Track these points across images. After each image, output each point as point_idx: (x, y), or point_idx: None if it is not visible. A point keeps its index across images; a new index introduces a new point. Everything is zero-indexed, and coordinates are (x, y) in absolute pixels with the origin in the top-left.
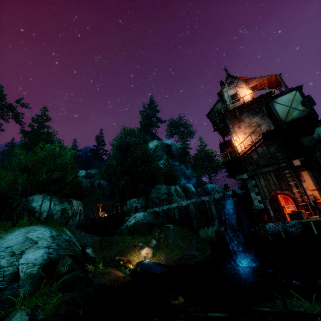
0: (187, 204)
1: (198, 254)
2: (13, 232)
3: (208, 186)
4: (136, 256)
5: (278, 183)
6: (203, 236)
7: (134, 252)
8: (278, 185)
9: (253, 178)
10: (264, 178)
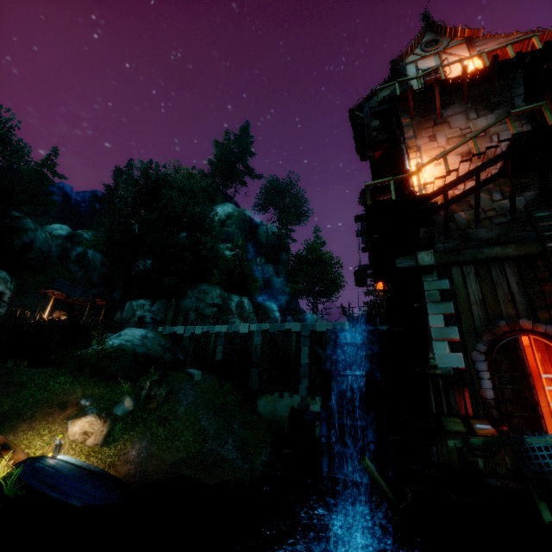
0: (250, 333)
1: (236, 458)
2: None
3: (307, 316)
4: (46, 434)
5: (524, 299)
6: (265, 414)
7: (47, 422)
8: (525, 304)
9: (446, 274)
10: (481, 278)
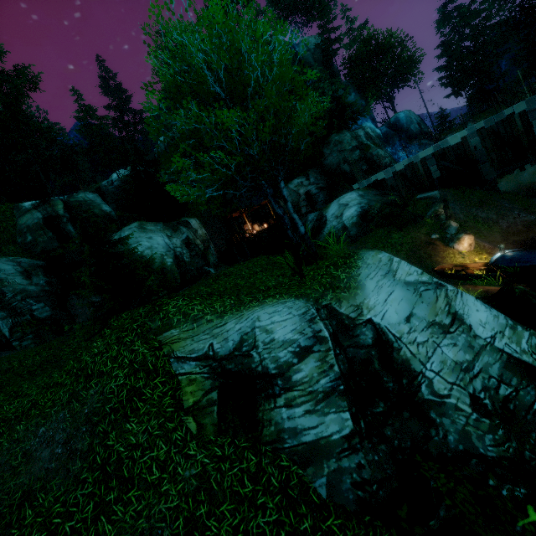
0: (462, 140)
1: (535, 217)
2: (363, 285)
3: (400, 116)
4: (454, 256)
5: None
6: (510, 190)
7: (442, 252)
8: None
9: None
10: None
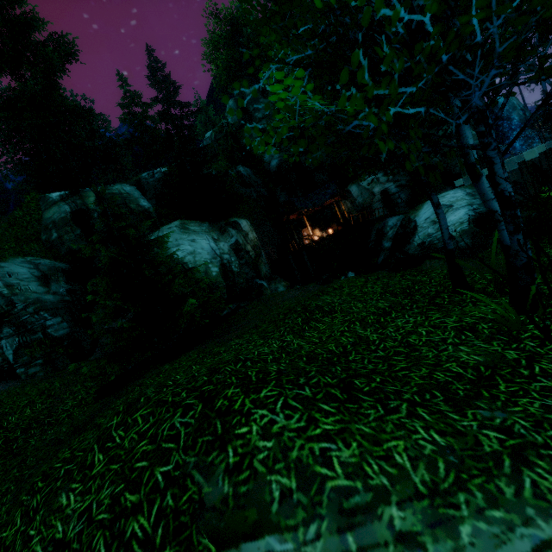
0: None
1: None
2: None
3: (499, 101)
4: None
5: None
6: None
7: None
8: None
9: None
10: None
